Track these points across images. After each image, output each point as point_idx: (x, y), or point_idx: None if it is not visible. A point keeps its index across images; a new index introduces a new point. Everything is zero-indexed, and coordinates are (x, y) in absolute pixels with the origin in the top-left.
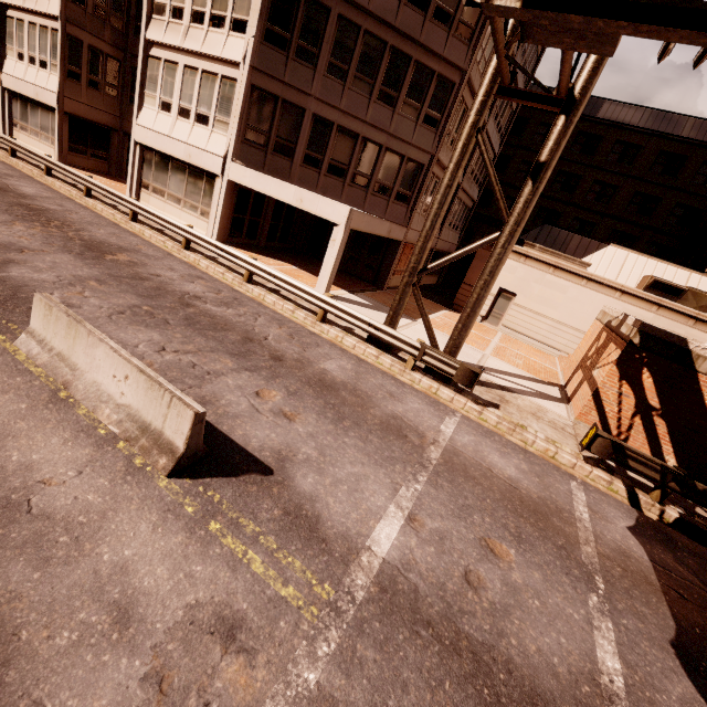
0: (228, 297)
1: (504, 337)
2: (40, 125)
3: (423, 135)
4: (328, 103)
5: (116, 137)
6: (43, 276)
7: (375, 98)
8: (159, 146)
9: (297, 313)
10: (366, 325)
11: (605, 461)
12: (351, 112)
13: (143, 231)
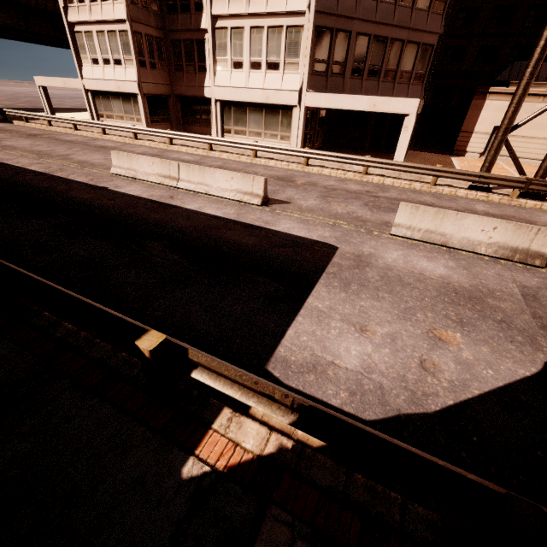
0: (374, 187)
1: (505, 164)
2: (123, 110)
3: (433, 20)
4: (367, 20)
5: (170, 101)
6: (313, 202)
7: (398, 3)
8: (238, 97)
9: (414, 184)
10: (476, 178)
11: None
12: (383, 21)
13: (268, 162)
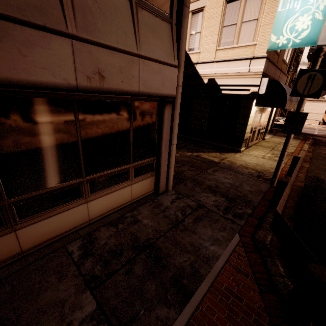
0: None
1: None
2: None
3: None
4: None
5: None
6: None
7: None
8: None
9: None
10: None
11: (324, 127)
12: None
13: None
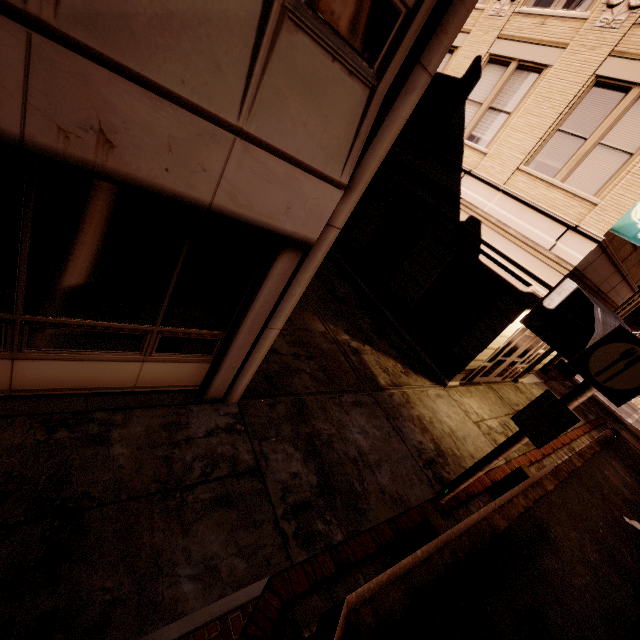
0: None
1: None
2: None
3: None
4: None
5: None
6: None
7: None
8: None
9: None
10: None
11: None
12: None
13: None
